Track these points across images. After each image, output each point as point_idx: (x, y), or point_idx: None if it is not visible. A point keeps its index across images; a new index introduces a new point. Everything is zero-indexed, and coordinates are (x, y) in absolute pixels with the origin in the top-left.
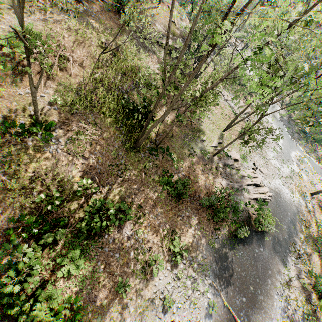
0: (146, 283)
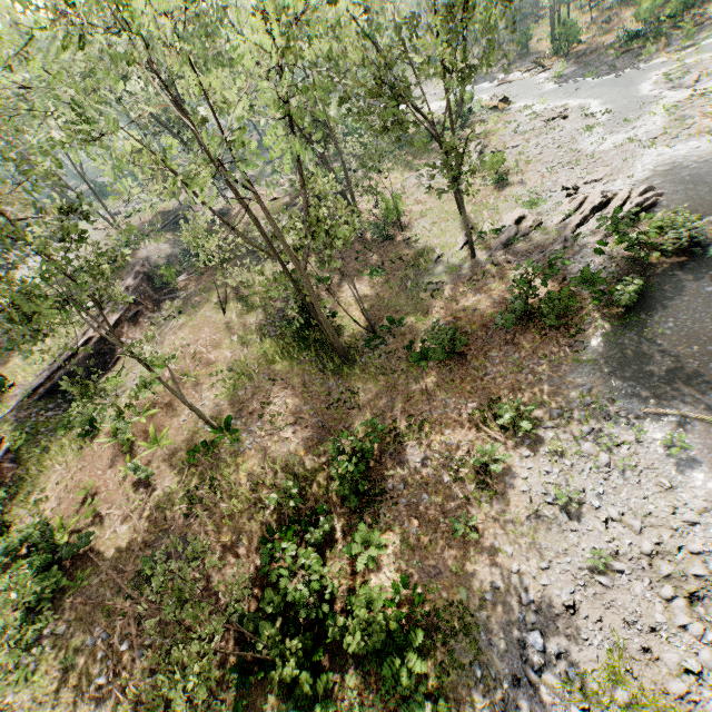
0: (503, 500)
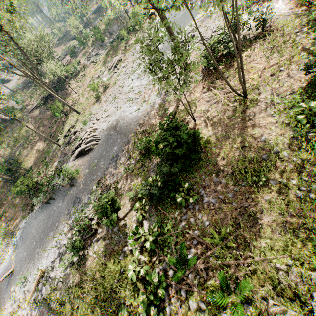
0: None
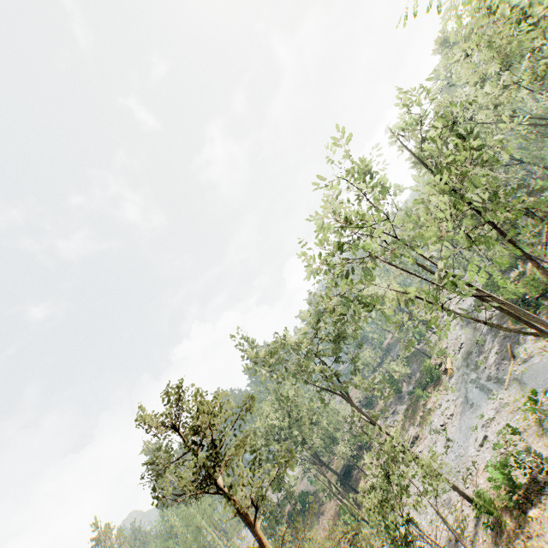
0: None
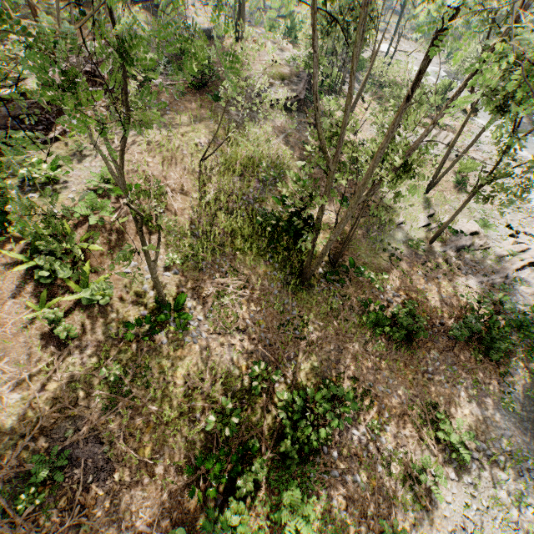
0: (426, 516)
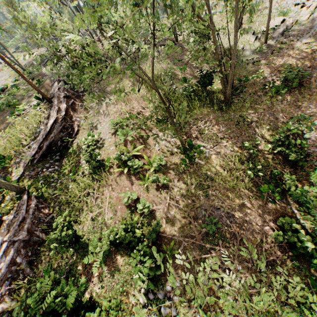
0: None
